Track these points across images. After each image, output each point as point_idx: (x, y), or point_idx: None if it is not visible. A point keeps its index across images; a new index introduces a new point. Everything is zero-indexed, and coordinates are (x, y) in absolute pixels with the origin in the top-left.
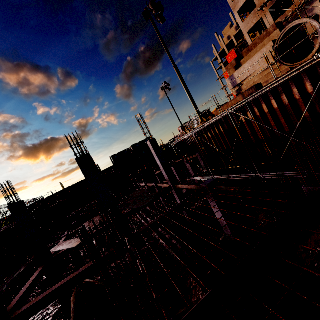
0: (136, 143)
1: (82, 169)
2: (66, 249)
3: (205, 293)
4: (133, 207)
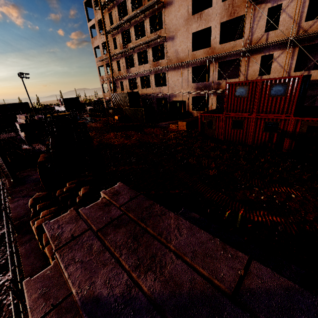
0: None
1: None
2: None
3: None
4: None
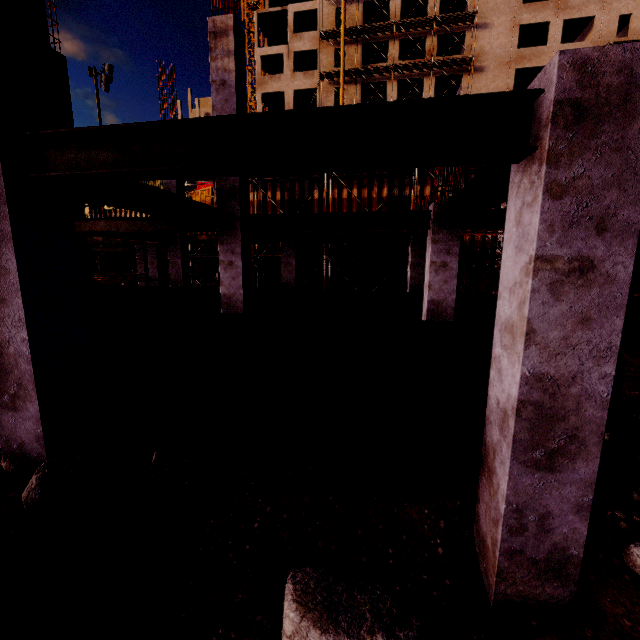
0: None
1: (235, 43)
2: None
3: None
4: None
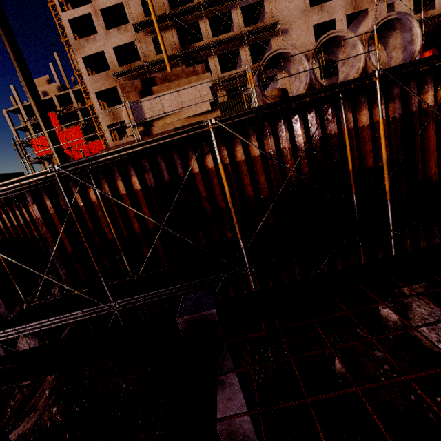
0: None
1: None
2: None
3: None
4: None
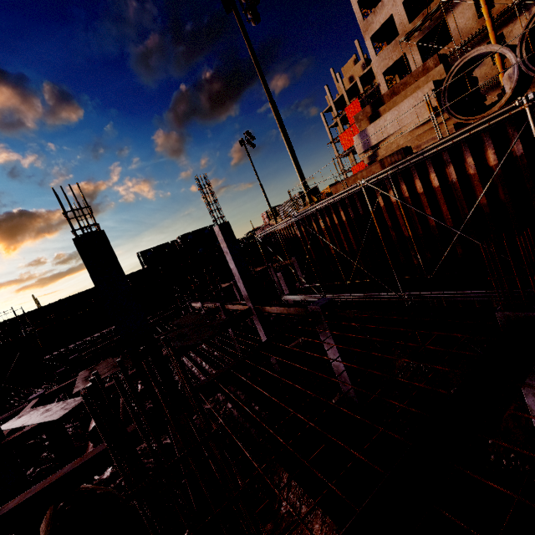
0: (187, 233)
1: (86, 262)
2: (38, 424)
3: (311, 498)
4: (180, 343)
